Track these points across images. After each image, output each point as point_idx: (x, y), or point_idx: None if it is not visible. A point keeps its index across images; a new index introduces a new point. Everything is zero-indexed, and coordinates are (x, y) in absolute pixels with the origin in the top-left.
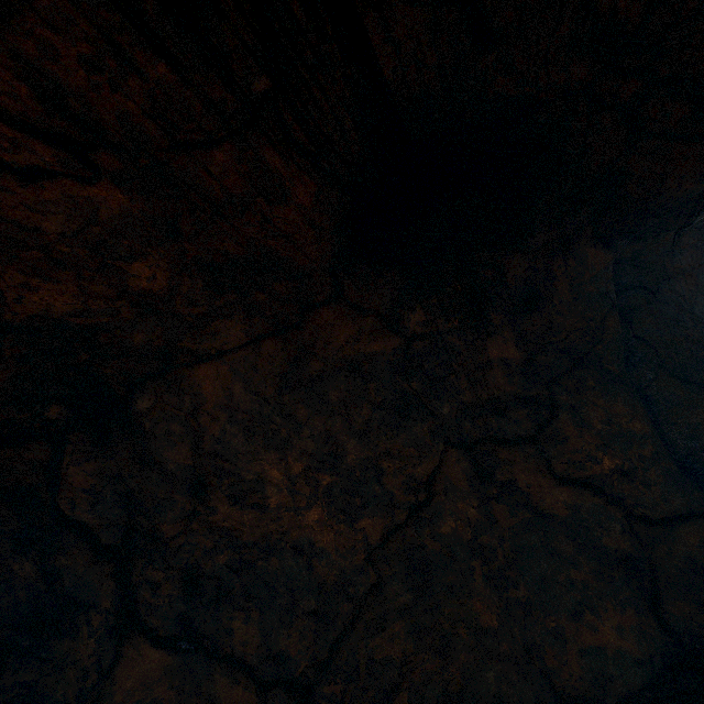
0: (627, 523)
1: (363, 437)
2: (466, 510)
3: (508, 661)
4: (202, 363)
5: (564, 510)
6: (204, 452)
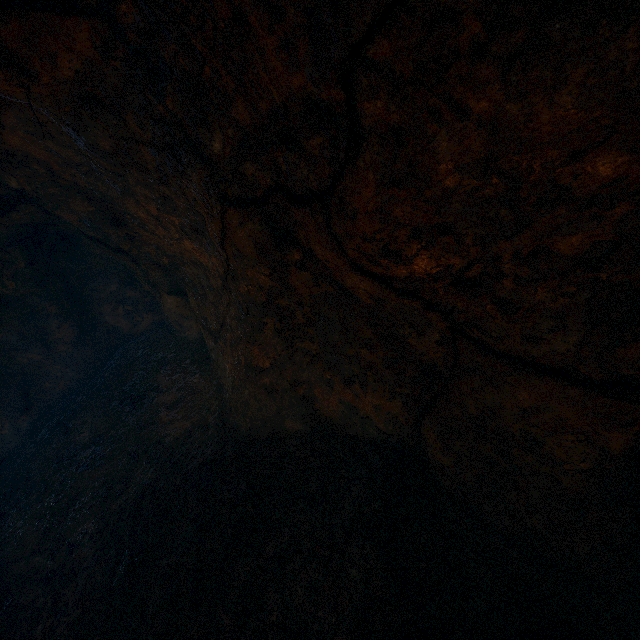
0: (451, 337)
1: (167, 185)
2: (257, 278)
3: (264, 389)
4: (1, 136)
5: (366, 299)
6: (96, 199)
